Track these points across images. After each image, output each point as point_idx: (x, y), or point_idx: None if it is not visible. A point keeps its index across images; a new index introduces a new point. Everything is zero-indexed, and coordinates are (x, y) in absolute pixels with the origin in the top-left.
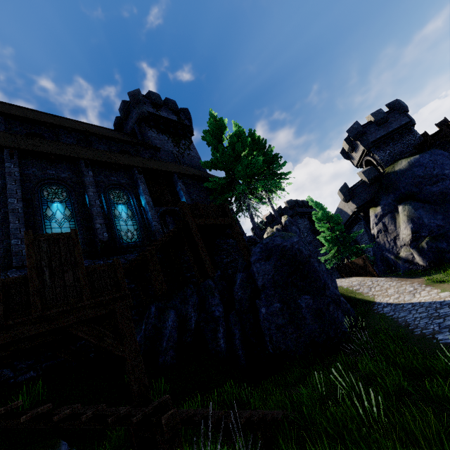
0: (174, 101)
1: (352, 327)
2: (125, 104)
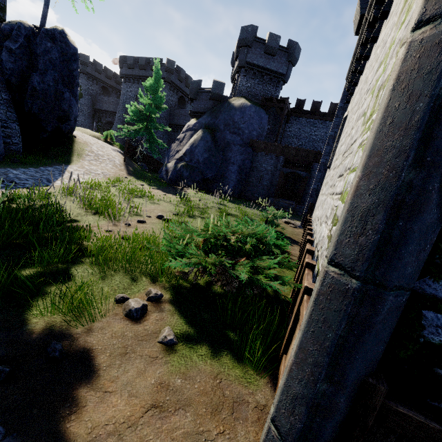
0: None
1: None
2: None
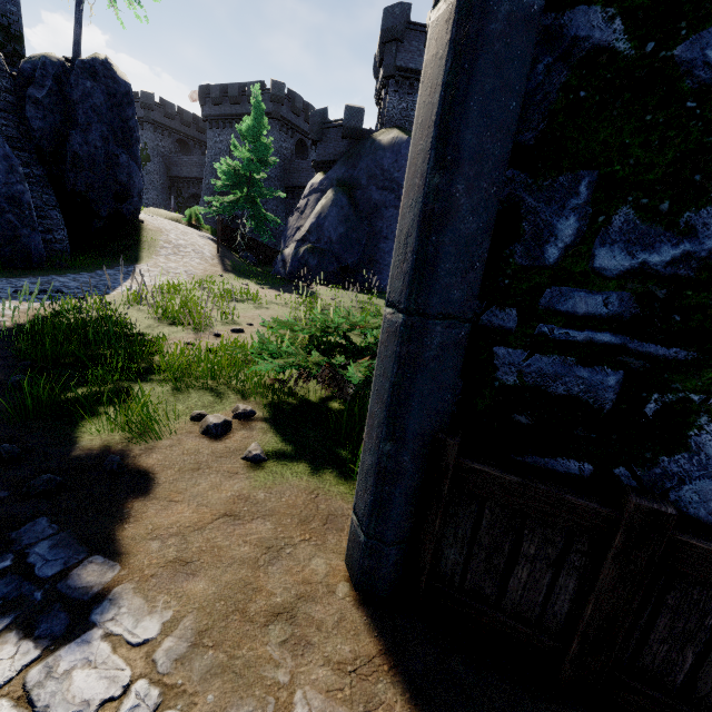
0: None
1: (7, 259)
2: None
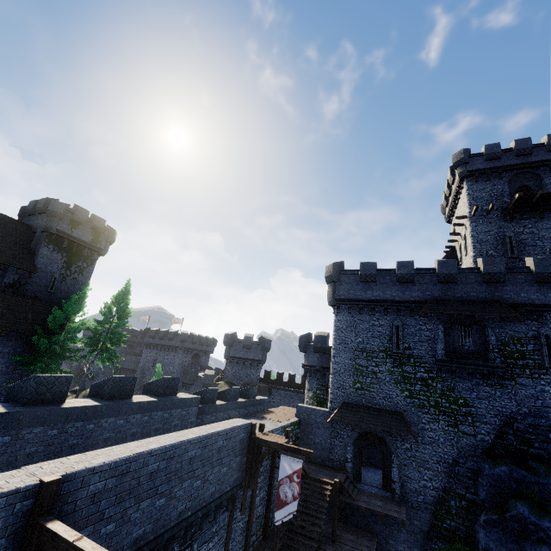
0: (104, 221)
1: None
2: (47, 203)
